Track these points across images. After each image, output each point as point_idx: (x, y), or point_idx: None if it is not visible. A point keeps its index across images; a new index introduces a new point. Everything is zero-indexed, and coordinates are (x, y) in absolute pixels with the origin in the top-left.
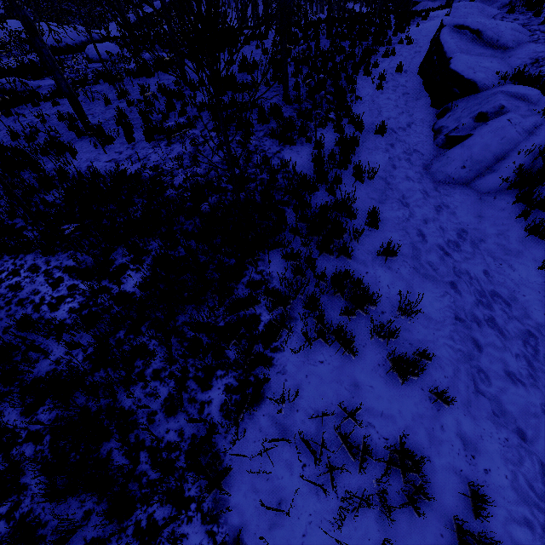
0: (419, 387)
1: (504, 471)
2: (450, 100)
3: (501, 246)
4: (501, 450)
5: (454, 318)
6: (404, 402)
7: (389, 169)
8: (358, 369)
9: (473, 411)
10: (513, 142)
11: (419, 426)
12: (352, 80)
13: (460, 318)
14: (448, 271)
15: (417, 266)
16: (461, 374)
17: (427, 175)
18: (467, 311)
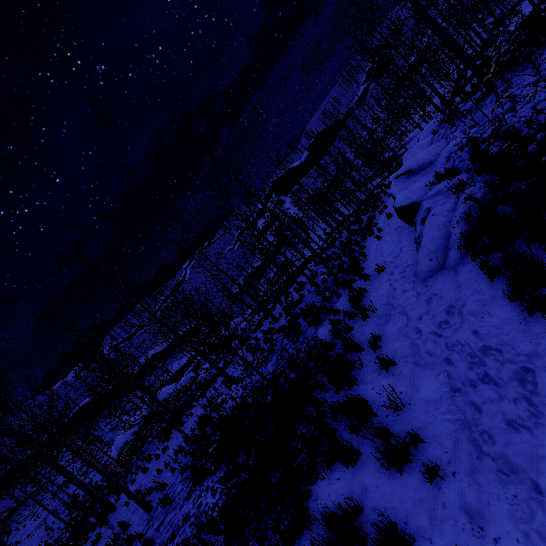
0: (419, 472)
1: (514, 534)
2: (413, 218)
3: (478, 301)
4: (509, 510)
5: (450, 391)
6: (404, 491)
7: (390, 294)
8: (366, 474)
9: (479, 478)
10: (447, 223)
11: (419, 510)
12: (361, 247)
13: (454, 388)
14: (439, 350)
15: (417, 359)
16: (461, 443)
17: (416, 280)
18: (459, 377)
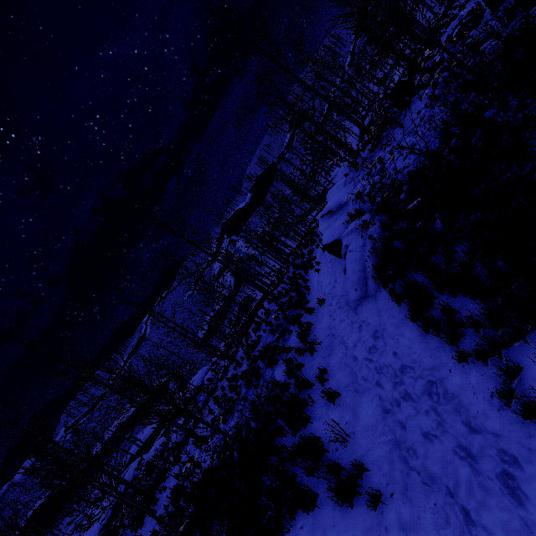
0: (366, 501)
1: None
2: (340, 252)
3: (393, 324)
4: (433, 519)
5: (382, 413)
6: (356, 524)
7: (331, 324)
8: (324, 515)
9: (410, 493)
10: (361, 257)
11: None
12: (305, 281)
13: (385, 410)
14: (371, 375)
15: (356, 387)
16: (394, 463)
17: (349, 309)
18: (387, 399)
